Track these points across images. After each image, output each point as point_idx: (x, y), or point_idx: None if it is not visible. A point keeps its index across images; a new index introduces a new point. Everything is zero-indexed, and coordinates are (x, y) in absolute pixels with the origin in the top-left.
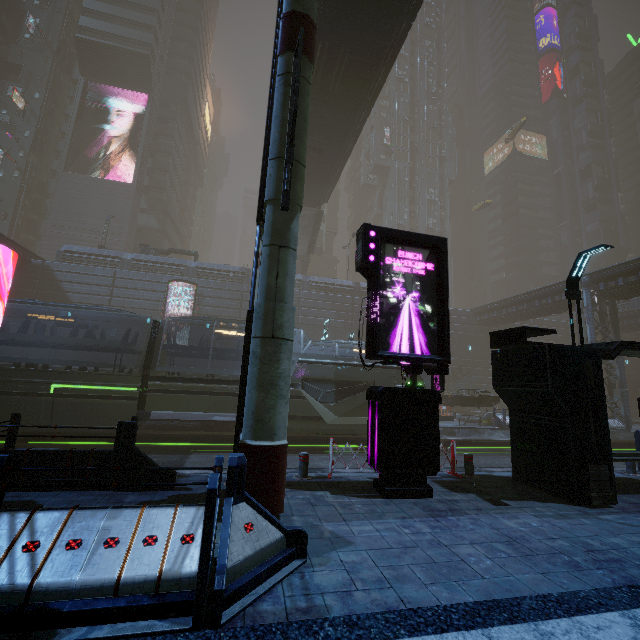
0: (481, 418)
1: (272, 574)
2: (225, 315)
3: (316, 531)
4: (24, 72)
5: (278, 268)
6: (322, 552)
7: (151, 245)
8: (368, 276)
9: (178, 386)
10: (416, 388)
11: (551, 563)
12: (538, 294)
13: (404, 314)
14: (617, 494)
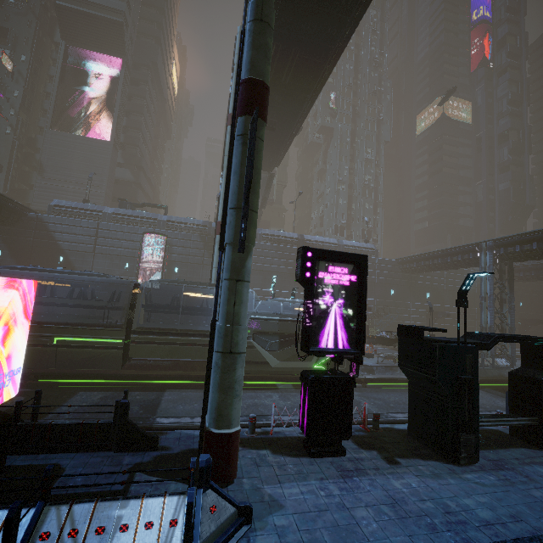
0: (396, 357)
1: (228, 540)
2: (190, 262)
3: (259, 494)
4: (11, 35)
5: (235, 298)
6: (262, 516)
7: (127, 195)
8: (305, 286)
9: (154, 338)
10: (337, 376)
11: (417, 525)
12: (451, 252)
13: (331, 317)
14: (482, 449)
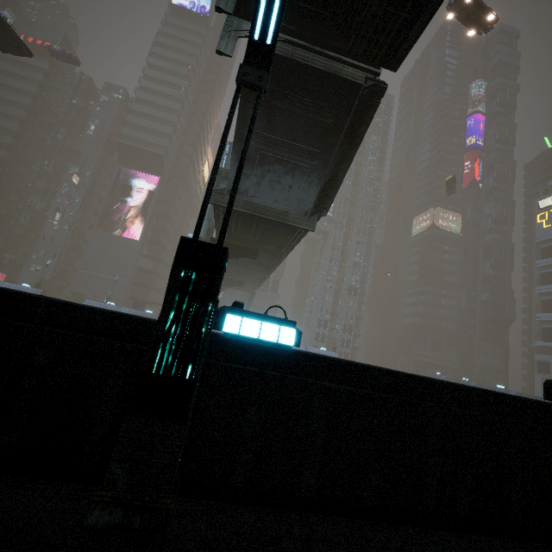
0: None
1: None
2: None
3: None
4: (82, 157)
5: None
6: None
7: (145, 281)
8: None
9: None
10: None
11: None
12: None
13: None
14: None
